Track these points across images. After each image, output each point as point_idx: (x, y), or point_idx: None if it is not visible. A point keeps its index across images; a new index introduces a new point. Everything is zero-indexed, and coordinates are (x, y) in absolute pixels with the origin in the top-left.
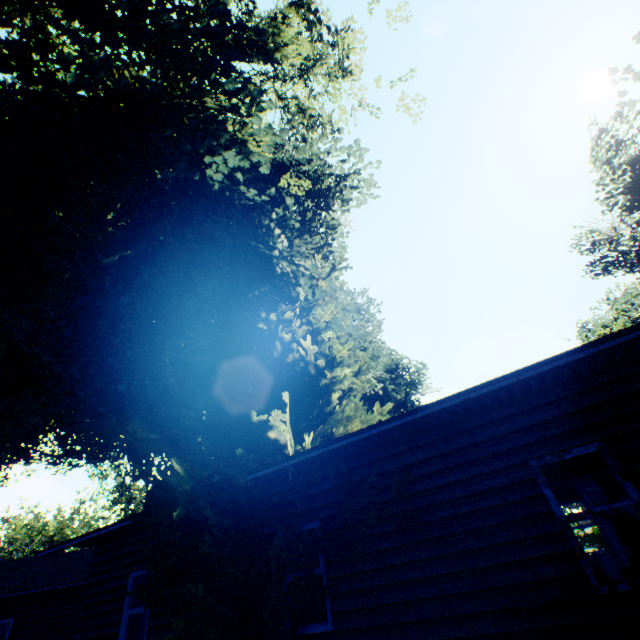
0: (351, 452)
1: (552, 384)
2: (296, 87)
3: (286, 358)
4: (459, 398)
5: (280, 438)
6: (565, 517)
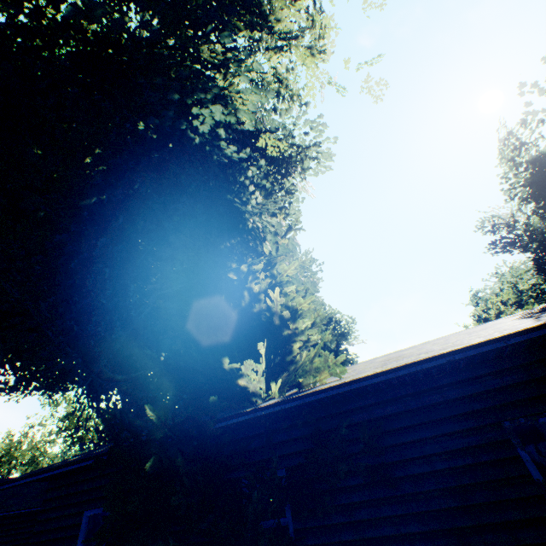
0: (320, 403)
1: (523, 348)
2: (274, 58)
3: (253, 308)
4: (444, 359)
5: (249, 386)
6: (544, 481)
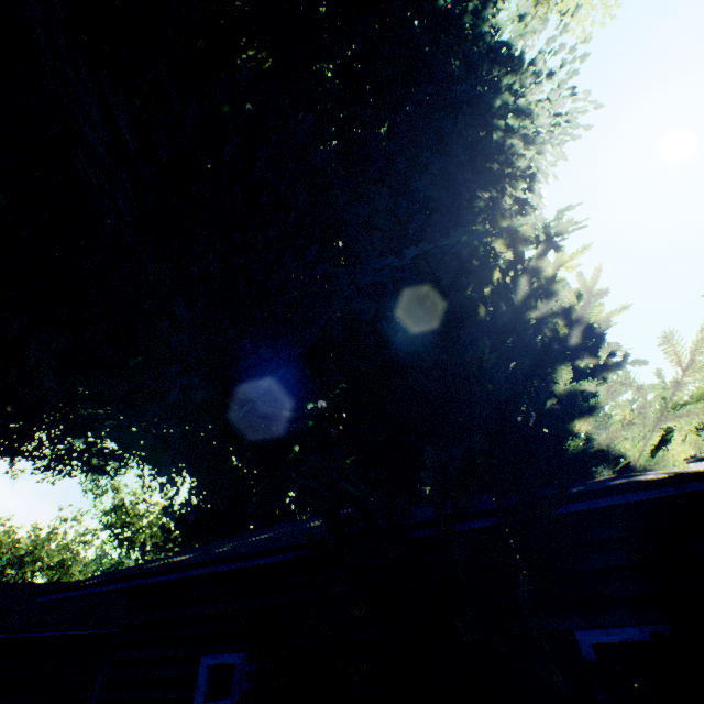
0: None
1: None
2: None
3: (528, 311)
4: None
5: (596, 437)
6: None
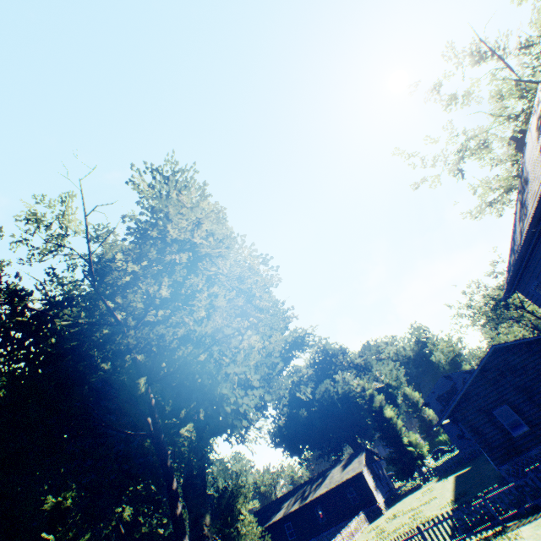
0: None
1: None
2: None
3: None
4: None
5: None
6: None
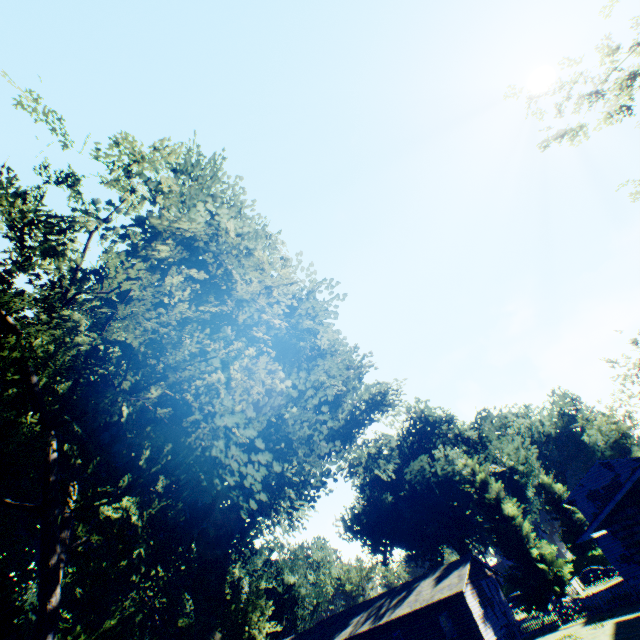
0: None
1: None
2: None
3: None
4: None
5: None
6: None
